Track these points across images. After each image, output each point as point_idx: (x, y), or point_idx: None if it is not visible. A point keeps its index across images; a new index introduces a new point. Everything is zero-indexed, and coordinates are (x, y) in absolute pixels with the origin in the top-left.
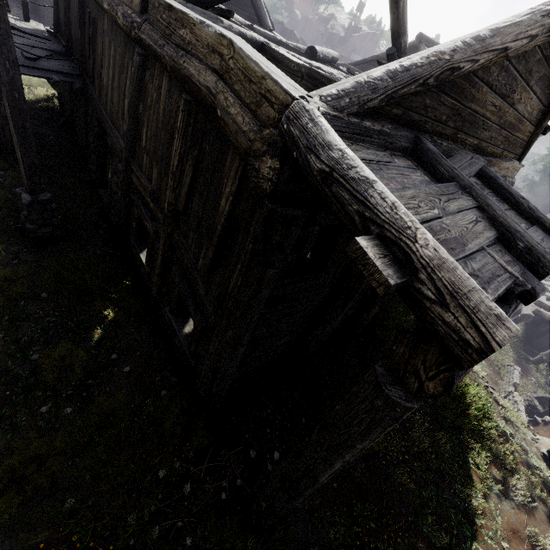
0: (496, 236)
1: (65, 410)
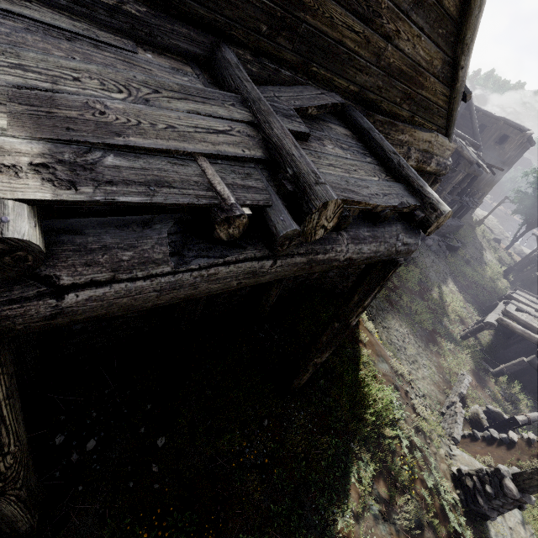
0: (252, 157)
1: None
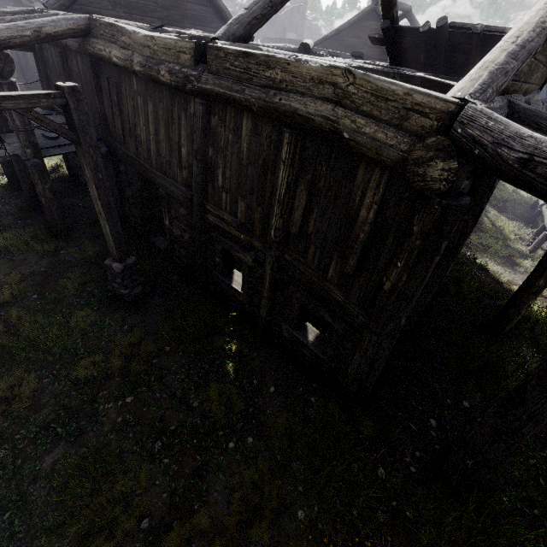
0: None
1: (248, 440)
